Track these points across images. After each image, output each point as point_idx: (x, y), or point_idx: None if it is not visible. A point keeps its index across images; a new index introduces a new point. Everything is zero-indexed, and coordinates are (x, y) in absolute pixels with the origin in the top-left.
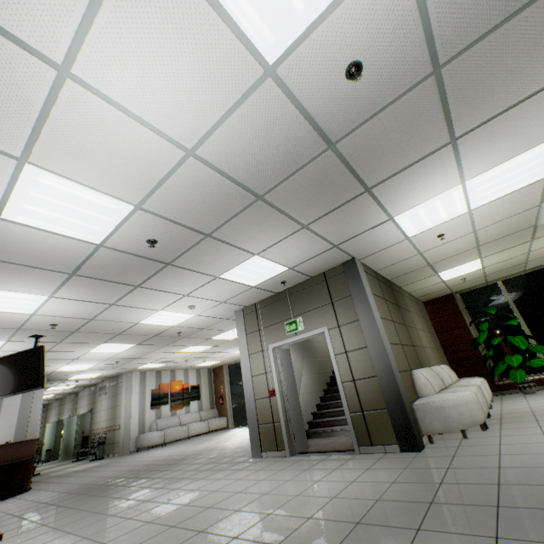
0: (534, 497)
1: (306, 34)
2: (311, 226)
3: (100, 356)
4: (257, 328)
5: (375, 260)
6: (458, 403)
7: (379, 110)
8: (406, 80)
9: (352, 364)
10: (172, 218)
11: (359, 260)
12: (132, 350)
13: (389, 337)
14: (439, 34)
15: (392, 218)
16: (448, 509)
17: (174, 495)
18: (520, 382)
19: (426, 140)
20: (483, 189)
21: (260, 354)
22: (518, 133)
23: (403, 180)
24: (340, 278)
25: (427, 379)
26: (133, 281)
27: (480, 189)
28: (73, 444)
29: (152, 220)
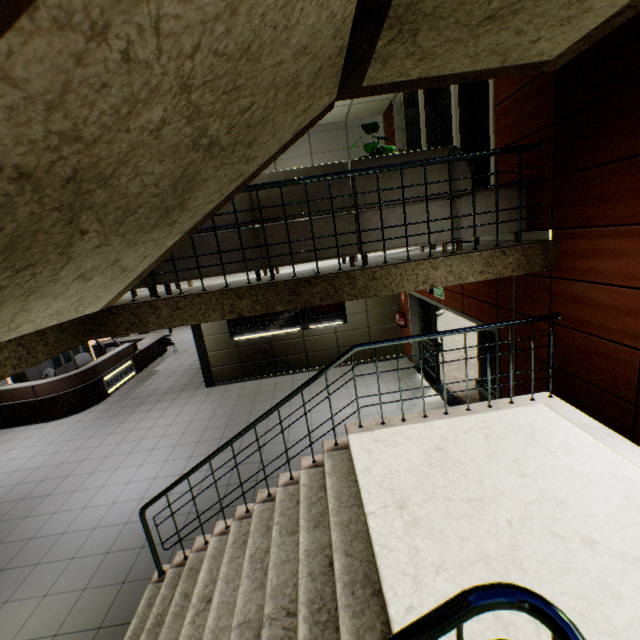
0: None
1: None
2: None
3: None
4: None
5: None
6: None
7: None
8: None
9: None
10: None
11: None
12: None
13: None
14: None
15: None
16: None
17: None
18: None
19: None
20: None
21: None
22: None
23: None
24: None
25: None
26: None
27: None
28: None
29: None
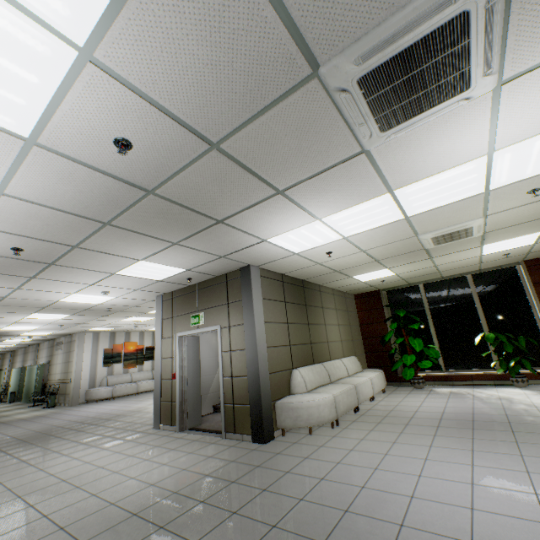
0: (265, 508)
1: (47, 117)
2: (182, 243)
3: (40, 321)
4: (171, 315)
5: (275, 267)
6: (311, 405)
7: (180, 170)
8: (188, 151)
9: (233, 362)
10: (24, 234)
11: (257, 266)
12: (70, 318)
13: (272, 341)
14: (194, 122)
15: (266, 240)
16: (203, 510)
17: (57, 462)
18: (413, 378)
19: (250, 191)
20: (345, 224)
21: (170, 340)
22: (345, 189)
23: (252, 216)
24: (237, 282)
25: (303, 378)
26: (24, 274)
27: (342, 224)
28: (33, 390)
29: (4, 235)
